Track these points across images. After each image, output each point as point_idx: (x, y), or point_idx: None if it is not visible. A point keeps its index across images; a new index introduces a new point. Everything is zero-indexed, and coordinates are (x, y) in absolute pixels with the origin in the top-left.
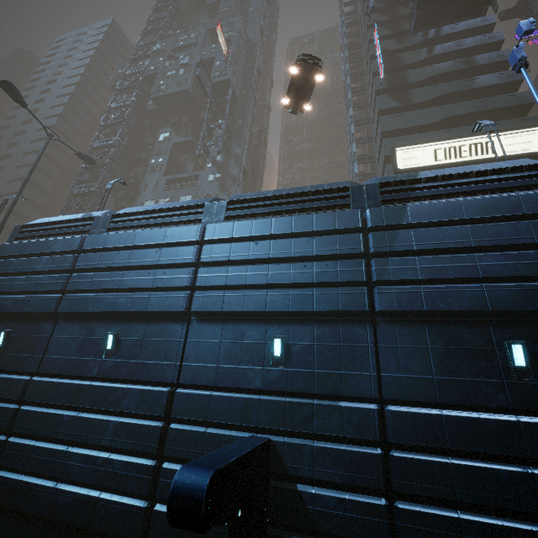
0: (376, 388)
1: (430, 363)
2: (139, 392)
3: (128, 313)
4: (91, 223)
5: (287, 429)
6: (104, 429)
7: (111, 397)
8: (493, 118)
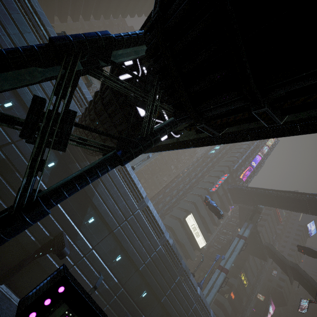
0: (148, 315)
1: (157, 316)
2: (116, 283)
3: (128, 254)
4: (141, 199)
5: (133, 315)
6: (102, 286)
7: (109, 278)
8: (206, 226)
